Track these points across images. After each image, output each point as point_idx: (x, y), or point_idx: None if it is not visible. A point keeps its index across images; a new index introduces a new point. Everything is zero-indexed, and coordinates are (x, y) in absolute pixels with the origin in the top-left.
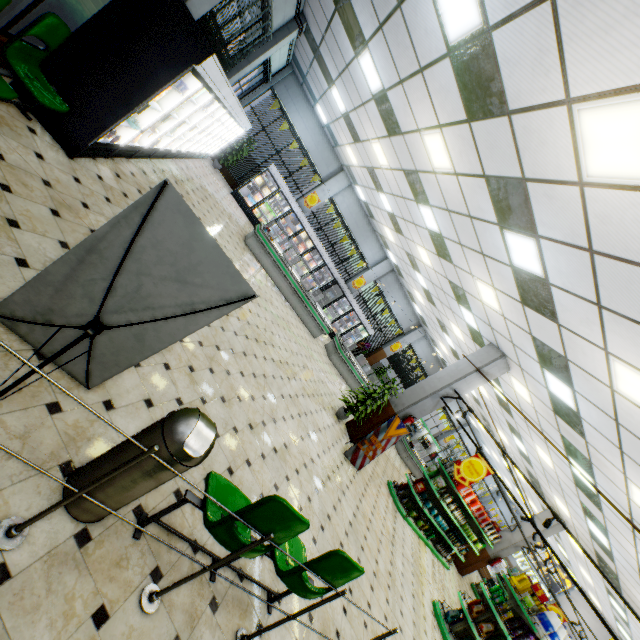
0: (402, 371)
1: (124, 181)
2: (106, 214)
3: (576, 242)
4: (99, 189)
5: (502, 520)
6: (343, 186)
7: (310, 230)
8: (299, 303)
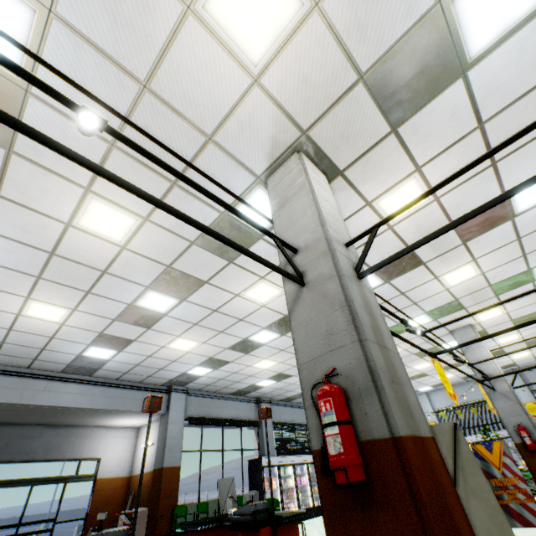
0: None
1: None
2: None
3: None
4: None
5: None
6: (425, 399)
7: None
8: None
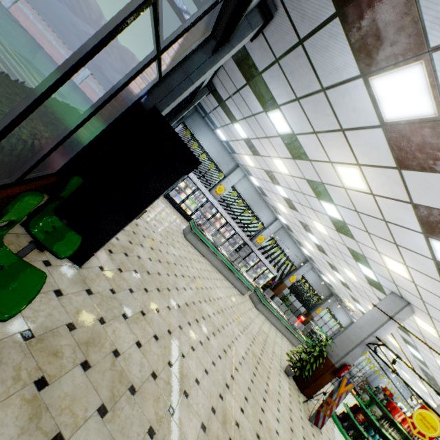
0: (299, 295)
1: (115, 253)
2: (116, 312)
3: None
4: (104, 284)
5: (392, 392)
6: (240, 177)
7: (222, 211)
8: (229, 272)
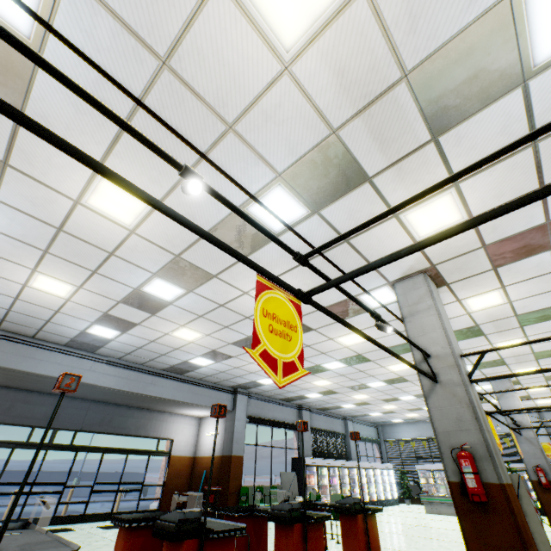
0: None
1: None
2: None
3: (353, 381)
4: None
5: None
6: None
7: None
8: None
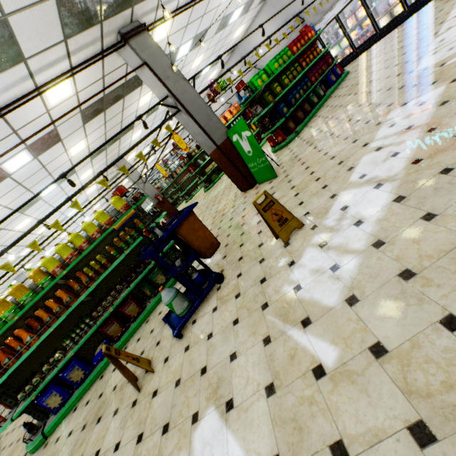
0: None
1: None
2: None
3: None
4: None
5: None
6: None
7: None
8: None
